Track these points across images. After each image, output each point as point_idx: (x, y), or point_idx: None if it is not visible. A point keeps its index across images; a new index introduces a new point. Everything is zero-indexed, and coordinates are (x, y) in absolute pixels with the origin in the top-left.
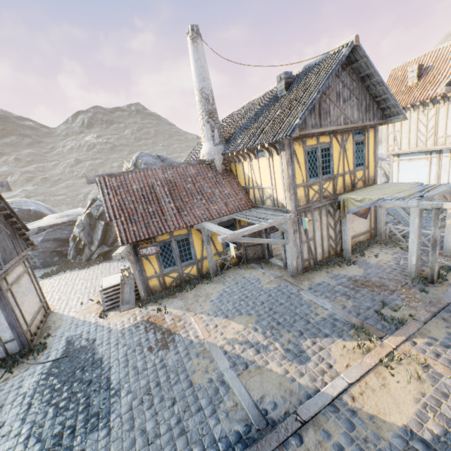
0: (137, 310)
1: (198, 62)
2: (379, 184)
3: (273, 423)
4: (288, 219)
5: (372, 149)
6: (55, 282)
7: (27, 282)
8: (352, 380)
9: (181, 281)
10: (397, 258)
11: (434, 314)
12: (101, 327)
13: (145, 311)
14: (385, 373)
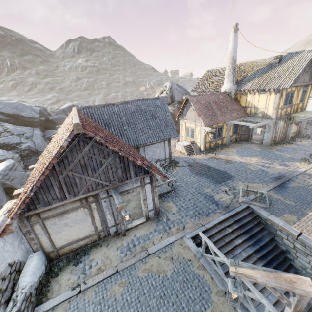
0: (203, 155)
1: (235, 43)
2: (307, 111)
3: (286, 175)
4: (272, 122)
5: (307, 94)
6: None
7: None
8: (307, 169)
9: (215, 146)
10: (310, 143)
11: None
12: (194, 159)
13: (207, 155)
14: None
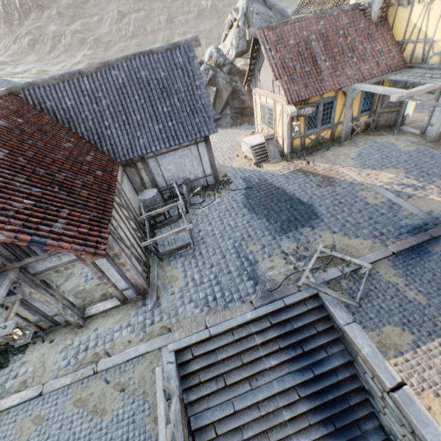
0: (285, 163)
1: None
2: None
3: None
4: None
5: None
6: None
7: None
8: None
9: (315, 143)
10: None
11: None
12: (263, 173)
13: (293, 164)
14: None
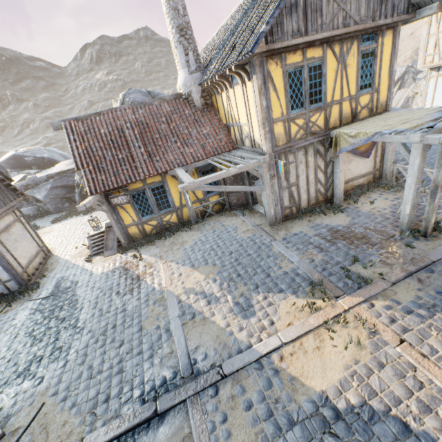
0: (118, 256)
1: None
2: (389, 113)
3: (197, 373)
4: (263, 163)
5: (387, 62)
6: (62, 227)
7: (19, 230)
8: (287, 339)
9: (161, 229)
10: (395, 206)
11: (409, 274)
12: (86, 270)
13: (124, 257)
14: (325, 336)
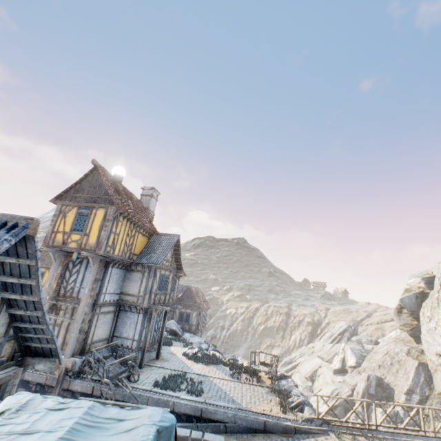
0: None
1: None
2: None
3: None
4: None
5: None
6: None
7: None
8: None
9: None
10: None
11: None
12: None
13: None
14: None
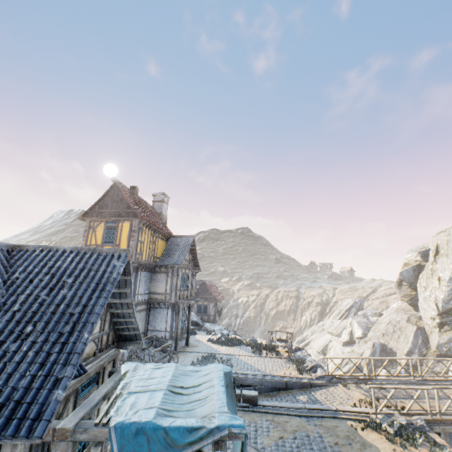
0: None
1: None
2: None
3: None
4: None
5: None
6: None
7: None
8: None
9: None
10: None
11: None
12: None
13: None
14: None
